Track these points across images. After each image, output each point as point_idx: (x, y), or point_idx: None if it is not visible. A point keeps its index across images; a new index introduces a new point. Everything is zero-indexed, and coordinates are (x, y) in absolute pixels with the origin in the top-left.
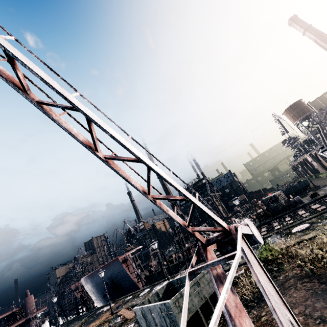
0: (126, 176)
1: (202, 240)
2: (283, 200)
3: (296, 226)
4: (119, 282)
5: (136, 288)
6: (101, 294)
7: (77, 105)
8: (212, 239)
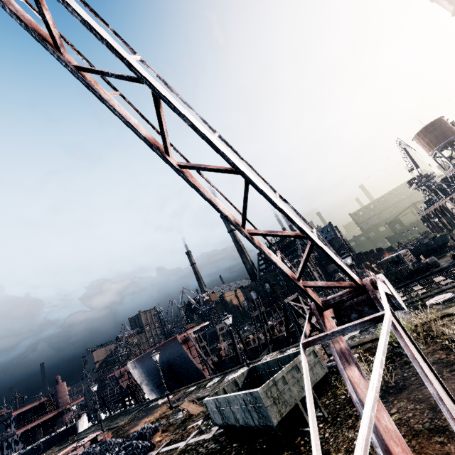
0: (211, 197)
1: (318, 301)
2: (411, 262)
3: (433, 296)
4: (178, 368)
5: (200, 377)
6: (154, 383)
7: (139, 71)
8: (333, 299)
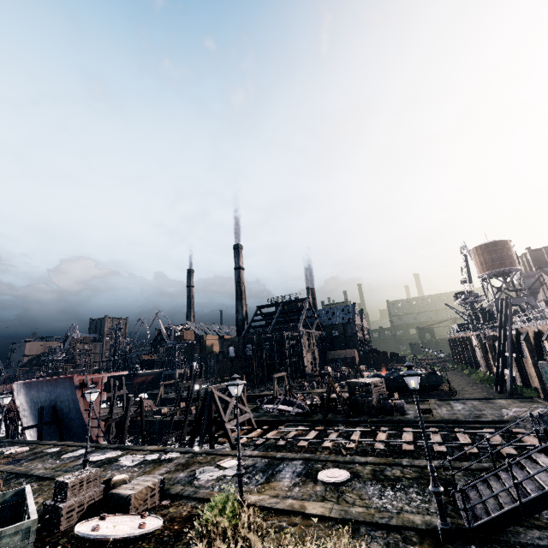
0: None
1: None
2: (379, 396)
3: (338, 464)
4: (65, 414)
5: (86, 435)
6: (35, 418)
7: None
8: None
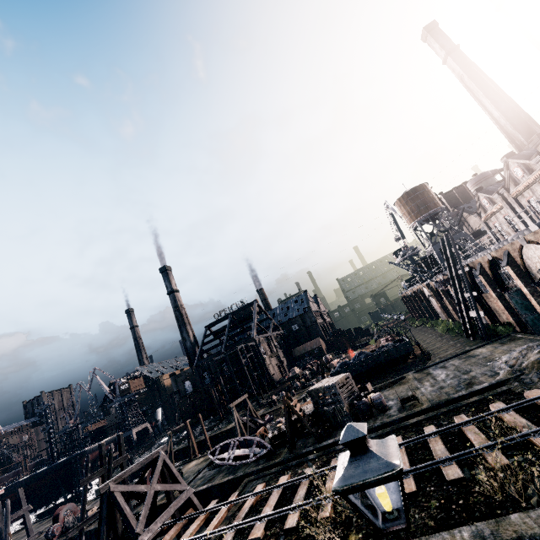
0: None
1: None
2: (350, 397)
3: None
4: None
5: None
6: None
7: None
8: None
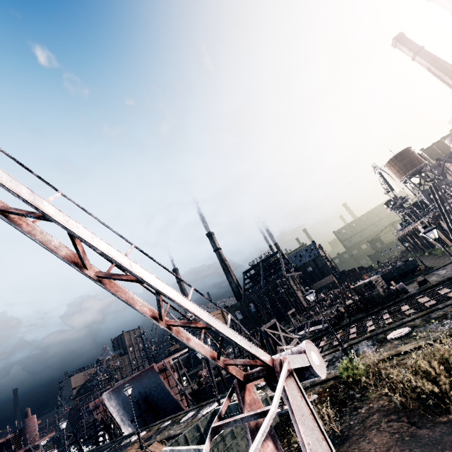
0: (129, 297)
1: (239, 375)
2: (382, 288)
3: (394, 329)
4: (155, 400)
5: (178, 409)
6: (130, 415)
7: (53, 216)
8: (252, 375)
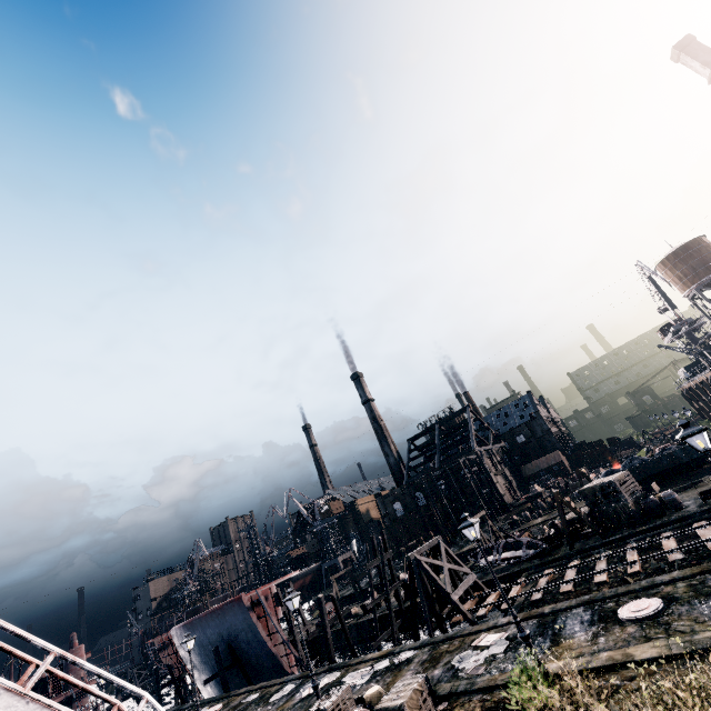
0: None
1: None
2: (633, 495)
3: (636, 594)
4: (244, 650)
5: (278, 670)
6: (208, 668)
7: None
8: None
